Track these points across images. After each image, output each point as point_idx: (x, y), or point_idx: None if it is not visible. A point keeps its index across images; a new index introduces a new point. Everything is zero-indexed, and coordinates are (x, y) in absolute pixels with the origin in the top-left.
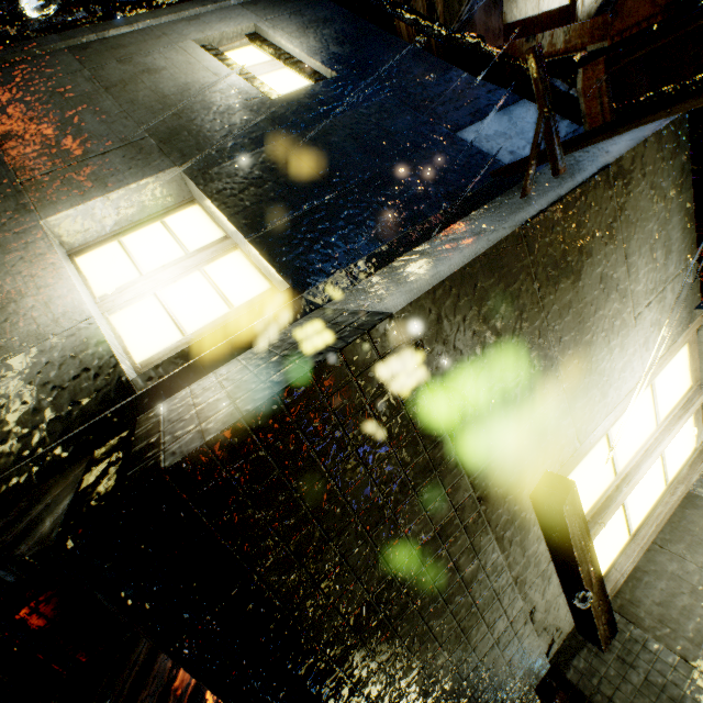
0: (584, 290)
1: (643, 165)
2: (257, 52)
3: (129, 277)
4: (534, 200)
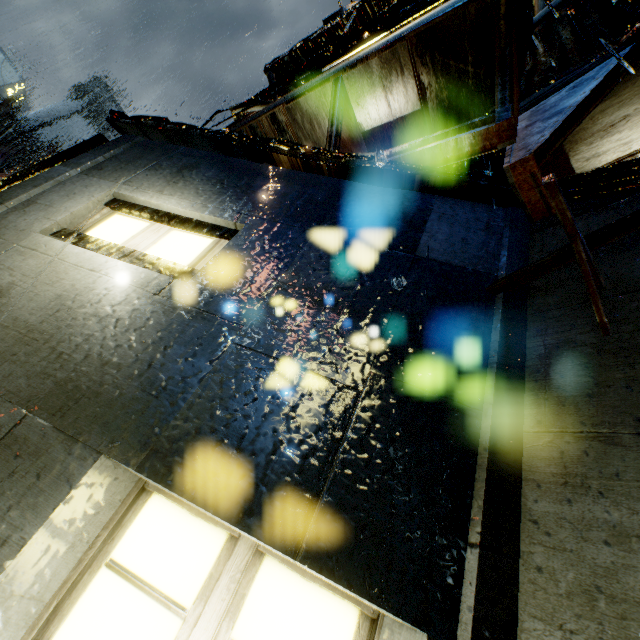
0: None
1: None
2: (127, 219)
3: None
4: None
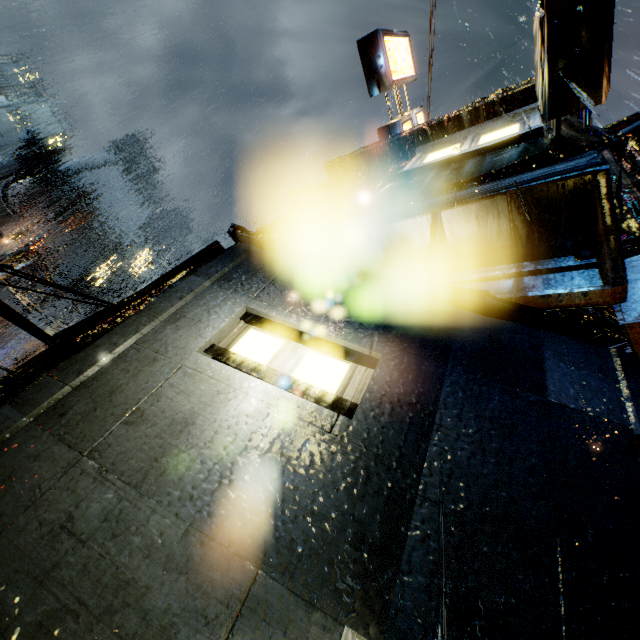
0: None
1: None
2: (263, 335)
3: None
4: None
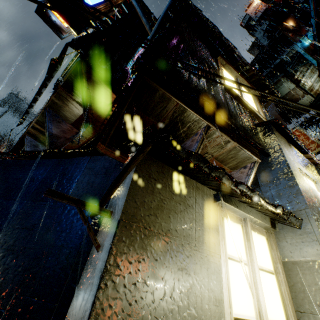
0: (158, 284)
1: (138, 194)
2: None
3: None
4: (97, 267)
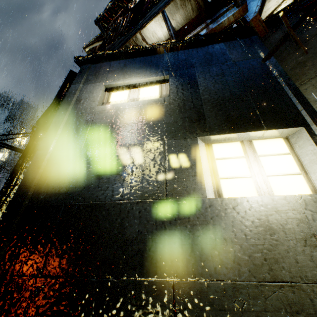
0: None
1: None
2: (118, 92)
3: (250, 182)
4: None
